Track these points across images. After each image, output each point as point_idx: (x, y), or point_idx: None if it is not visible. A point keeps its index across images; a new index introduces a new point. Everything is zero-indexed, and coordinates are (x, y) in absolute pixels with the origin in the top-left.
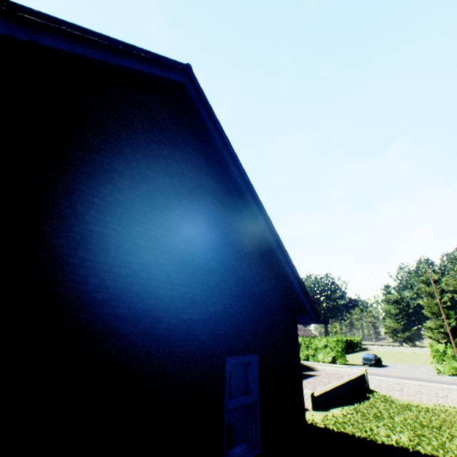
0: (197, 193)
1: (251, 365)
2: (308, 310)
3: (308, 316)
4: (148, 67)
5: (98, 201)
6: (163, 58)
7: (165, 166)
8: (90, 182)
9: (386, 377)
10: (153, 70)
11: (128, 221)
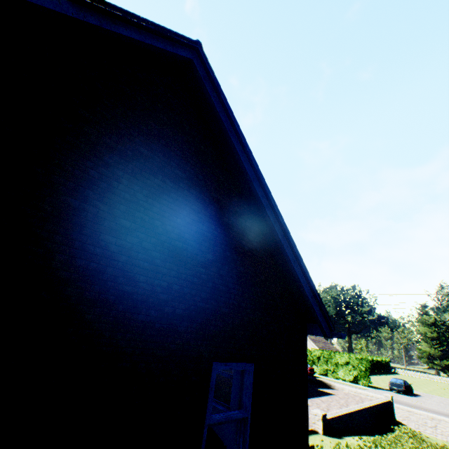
0: (198, 178)
1: (246, 375)
2: (320, 320)
3: (320, 327)
4: (149, 38)
5: (79, 173)
6: (168, 31)
7: (163, 145)
8: (72, 152)
9: (417, 408)
10: (155, 42)
11: (111, 198)
